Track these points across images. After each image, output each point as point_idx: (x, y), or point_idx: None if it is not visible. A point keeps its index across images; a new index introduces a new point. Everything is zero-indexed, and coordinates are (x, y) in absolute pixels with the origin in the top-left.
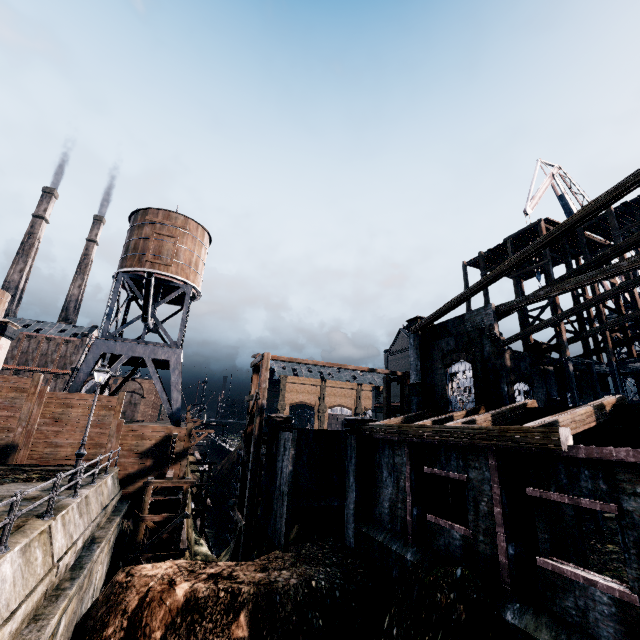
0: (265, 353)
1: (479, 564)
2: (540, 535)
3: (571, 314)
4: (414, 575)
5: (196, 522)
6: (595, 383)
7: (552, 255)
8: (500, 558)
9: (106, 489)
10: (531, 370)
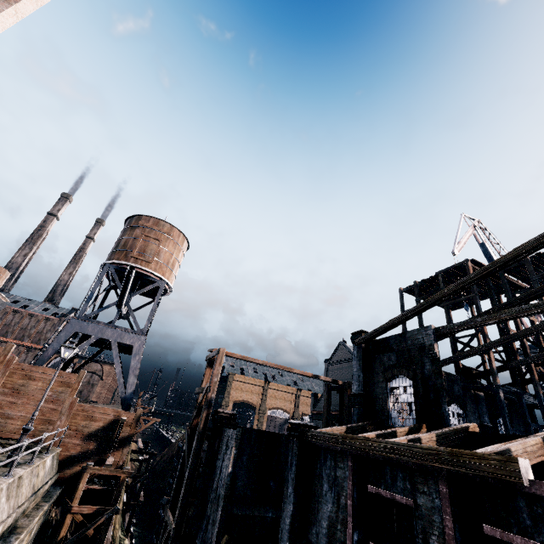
0: (221, 348)
1: None
2: None
3: (501, 343)
4: None
5: (125, 517)
6: (525, 413)
7: (478, 290)
8: None
9: (43, 470)
10: (463, 393)
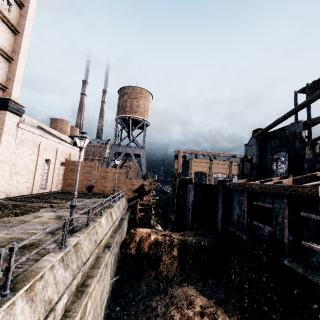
0: (179, 150)
1: (275, 242)
2: (305, 232)
3: None
4: (245, 244)
5: (155, 218)
6: None
7: None
8: (285, 240)
9: (123, 202)
10: None
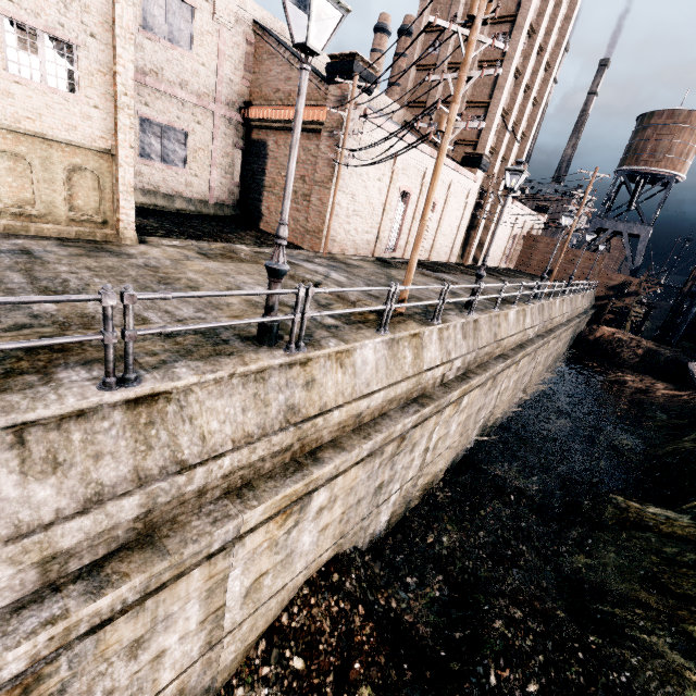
0: None
1: None
2: None
3: None
4: None
5: None
6: None
7: None
8: None
9: (591, 296)
10: None
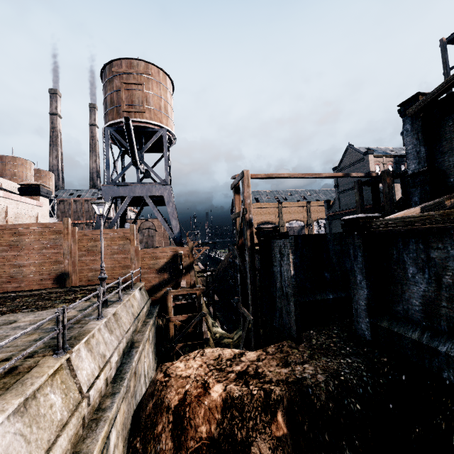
0: (244, 171)
1: None
2: None
3: None
4: None
5: (209, 309)
6: None
7: None
8: None
9: (135, 301)
10: None
